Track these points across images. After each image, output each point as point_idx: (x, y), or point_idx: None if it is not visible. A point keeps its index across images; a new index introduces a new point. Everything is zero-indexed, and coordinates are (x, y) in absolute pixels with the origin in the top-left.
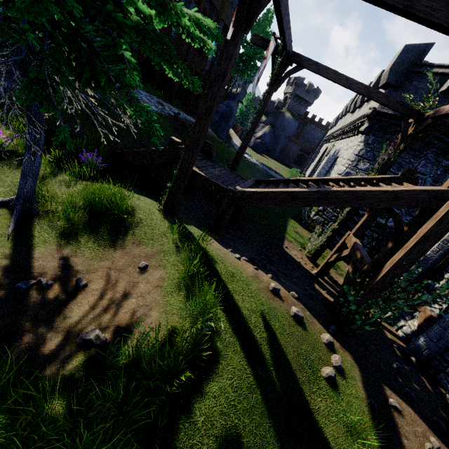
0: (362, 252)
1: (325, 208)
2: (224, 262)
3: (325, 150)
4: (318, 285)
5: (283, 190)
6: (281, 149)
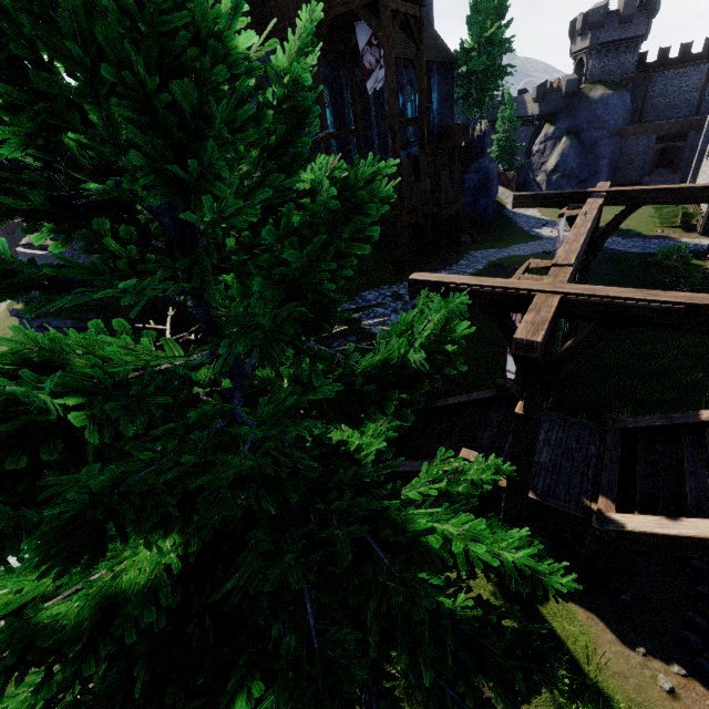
0: None
1: None
2: None
3: None
4: None
5: None
6: (610, 162)
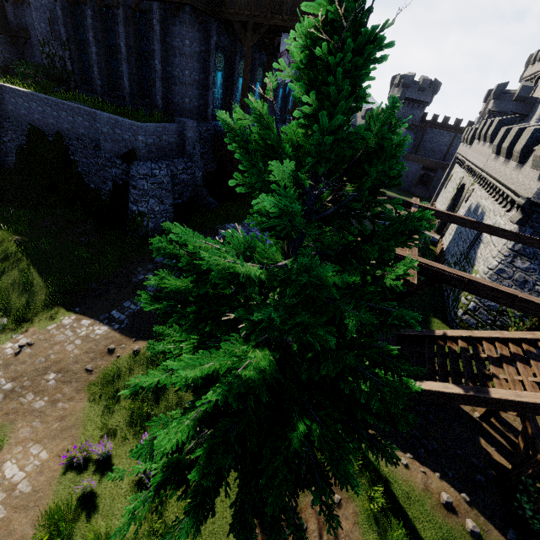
0: (533, 428)
1: (477, 308)
2: (396, 479)
3: (460, 186)
4: (484, 439)
5: (437, 390)
6: None
